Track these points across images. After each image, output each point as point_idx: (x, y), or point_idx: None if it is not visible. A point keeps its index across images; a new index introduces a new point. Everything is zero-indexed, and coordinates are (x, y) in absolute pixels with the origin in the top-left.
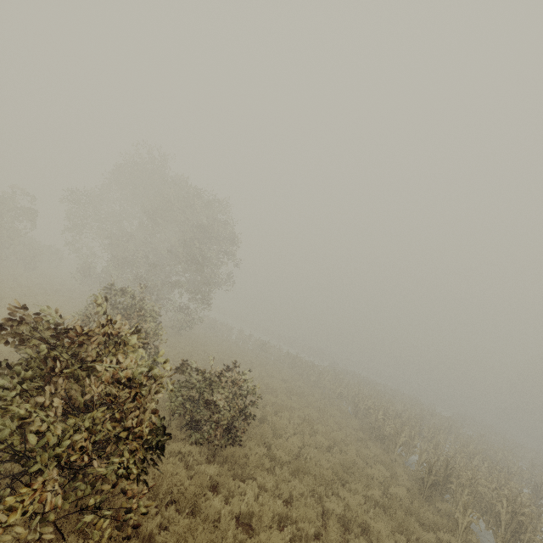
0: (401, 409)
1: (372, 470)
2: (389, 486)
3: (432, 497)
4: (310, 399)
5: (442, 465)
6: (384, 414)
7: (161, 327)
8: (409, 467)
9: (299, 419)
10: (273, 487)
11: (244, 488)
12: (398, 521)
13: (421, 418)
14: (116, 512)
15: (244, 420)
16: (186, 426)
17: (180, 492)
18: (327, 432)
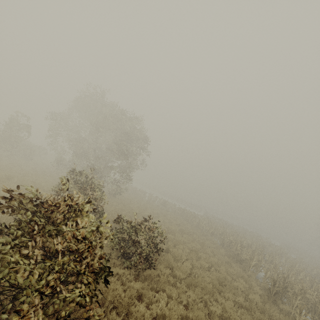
0: (250, 242)
1: (236, 283)
2: (248, 294)
3: (276, 301)
4: (194, 236)
5: (281, 279)
6: (241, 246)
7: (104, 195)
8: (259, 280)
9: (188, 249)
10: (176, 296)
11: (158, 297)
12: (257, 318)
13: (263, 248)
14: (79, 316)
15: (156, 252)
16: (121, 256)
17: (118, 302)
18: (206, 258)
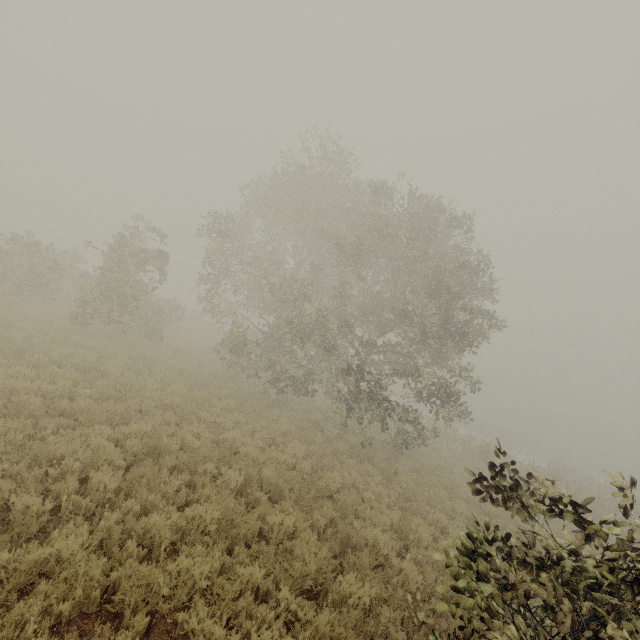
0: None
1: None
2: None
3: None
4: None
5: None
6: None
7: None
8: None
9: None
10: None
11: None
12: None
13: None
14: None
15: None
16: None
17: None
18: None
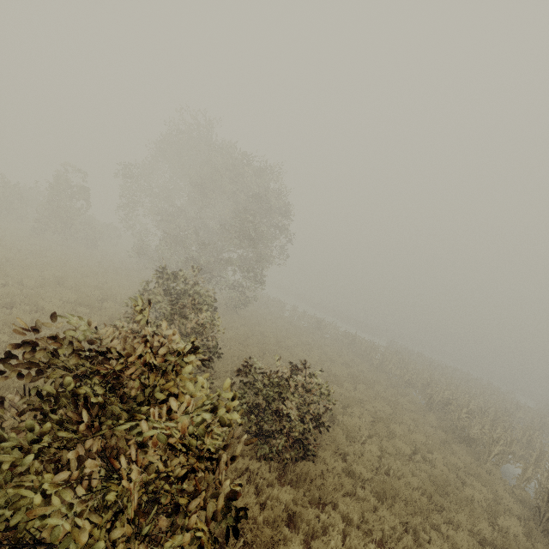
0: (482, 401)
1: (470, 491)
2: (494, 513)
3: None
4: (377, 388)
5: None
6: (468, 411)
7: (218, 318)
8: (508, 482)
9: (369, 415)
10: (359, 518)
11: (326, 521)
12: None
13: (509, 415)
14: None
15: (317, 428)
16: (251, 434)
17: (253, 537)
18: (406, 435)
